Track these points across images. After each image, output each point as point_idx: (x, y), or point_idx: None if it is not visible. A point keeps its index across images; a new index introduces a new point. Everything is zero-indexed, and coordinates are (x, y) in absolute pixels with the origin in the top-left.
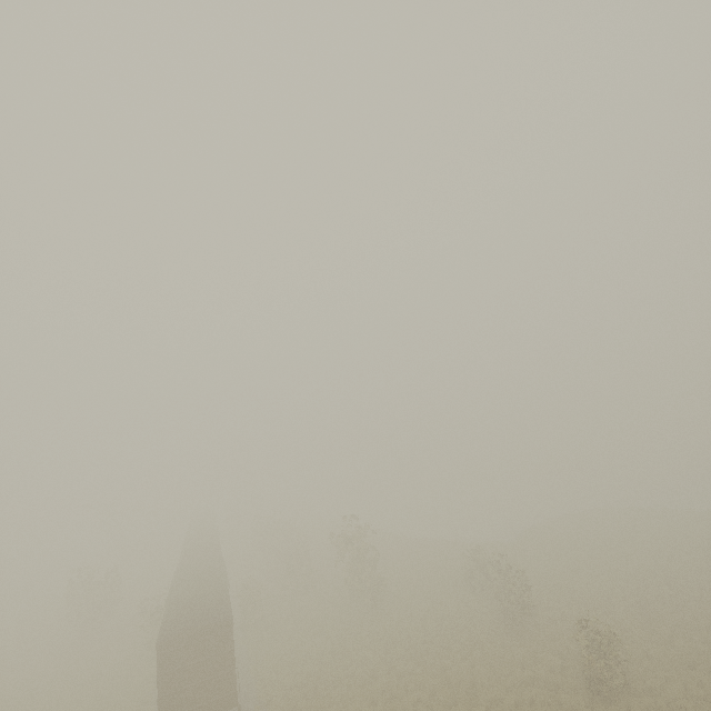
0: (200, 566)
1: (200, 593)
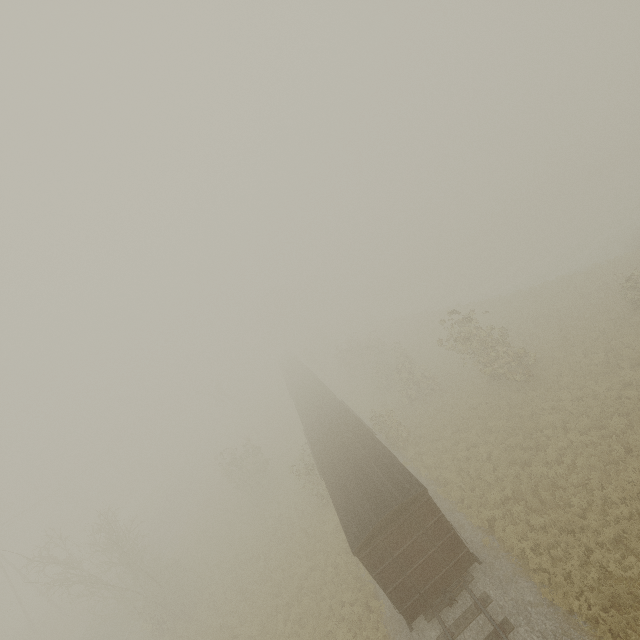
0: (325, 418)
1: (351, 456)
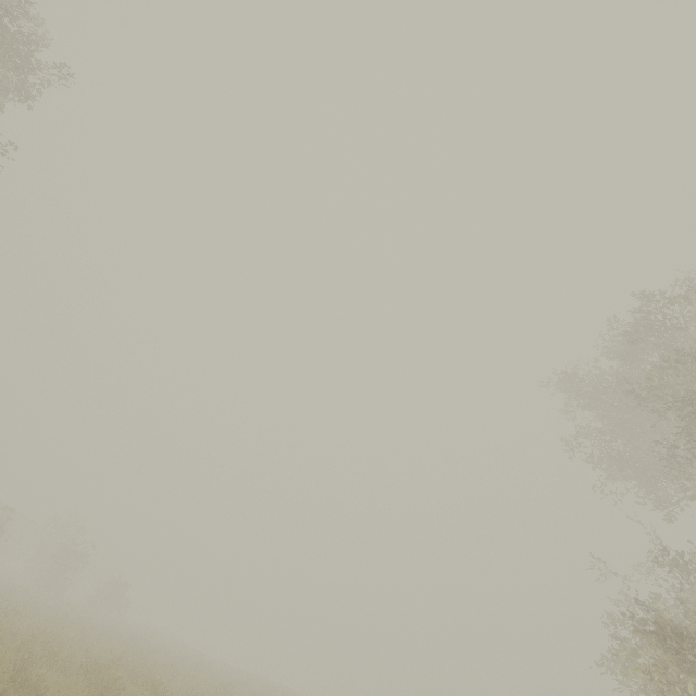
0: None
1: None
